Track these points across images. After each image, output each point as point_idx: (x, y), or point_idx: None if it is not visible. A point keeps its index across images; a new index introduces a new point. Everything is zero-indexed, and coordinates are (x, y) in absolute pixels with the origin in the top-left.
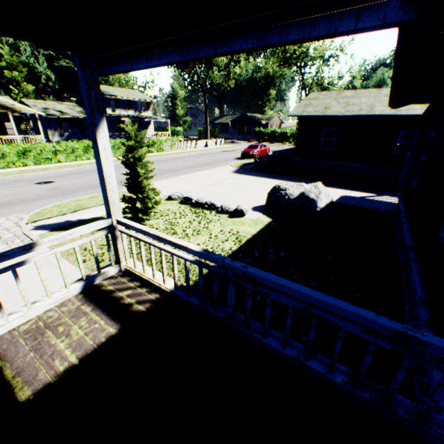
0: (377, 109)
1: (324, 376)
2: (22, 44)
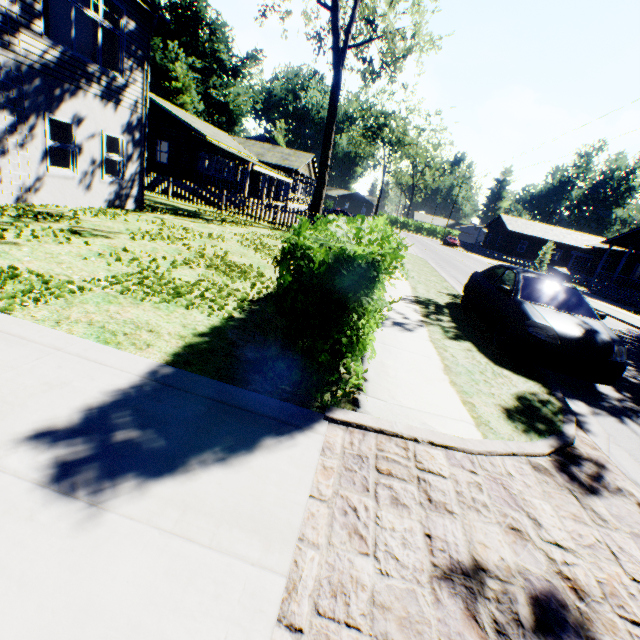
0: (550, 237)
1: (634, 290)
2: (176, 59)
